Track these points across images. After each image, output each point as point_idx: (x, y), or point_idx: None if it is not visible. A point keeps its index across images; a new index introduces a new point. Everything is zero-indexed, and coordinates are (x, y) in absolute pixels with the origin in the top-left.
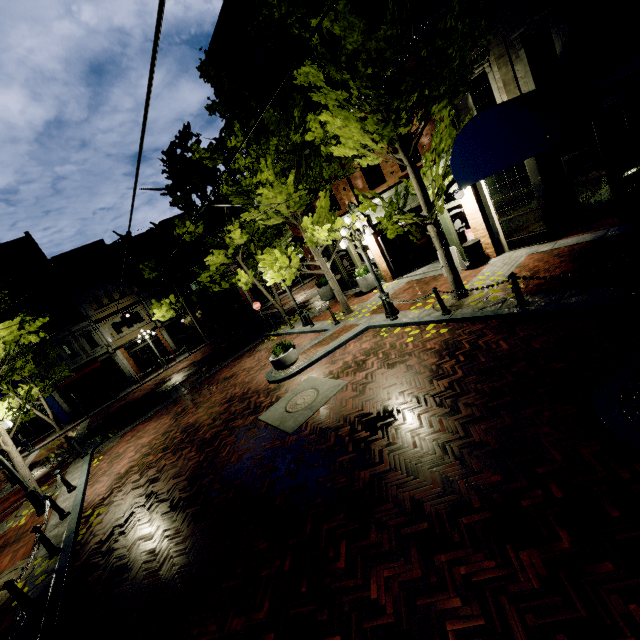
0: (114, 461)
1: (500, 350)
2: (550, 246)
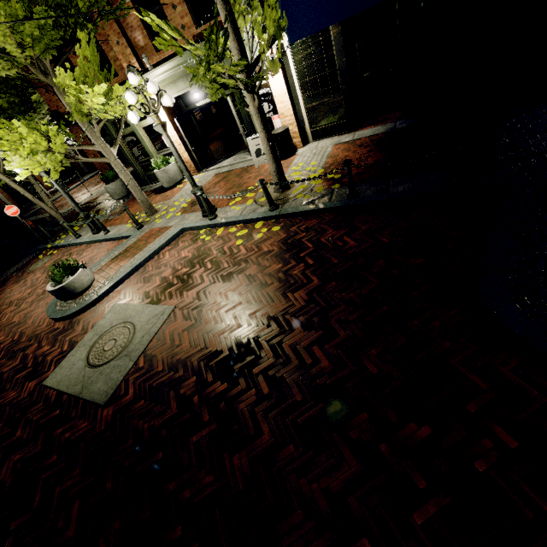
0: None
1: (349, 248)
2: (351, 137)
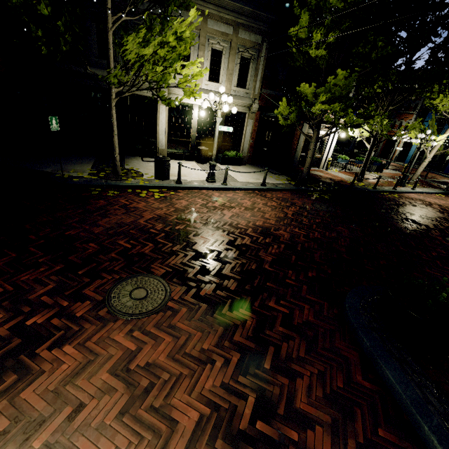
0: (437, 198)
1: None
2: None
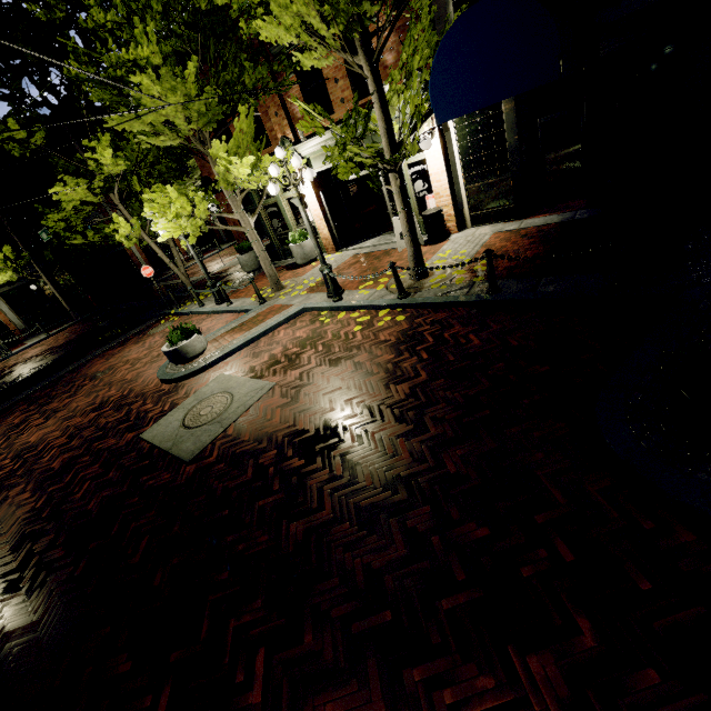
0: None
1: (471, 346)
2: (516, 225)
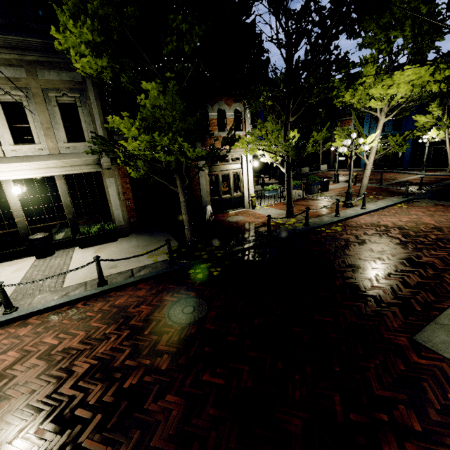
0: (396, 214)
1: None
2: None
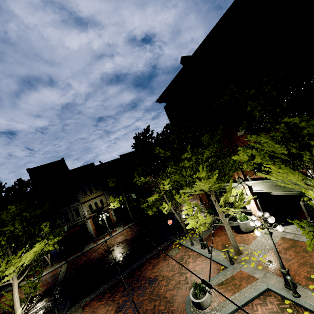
0: None
1: None
2: None
